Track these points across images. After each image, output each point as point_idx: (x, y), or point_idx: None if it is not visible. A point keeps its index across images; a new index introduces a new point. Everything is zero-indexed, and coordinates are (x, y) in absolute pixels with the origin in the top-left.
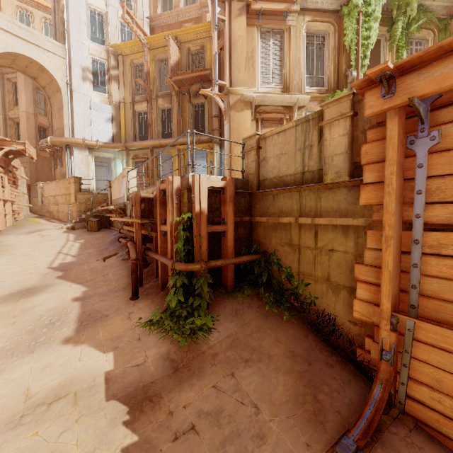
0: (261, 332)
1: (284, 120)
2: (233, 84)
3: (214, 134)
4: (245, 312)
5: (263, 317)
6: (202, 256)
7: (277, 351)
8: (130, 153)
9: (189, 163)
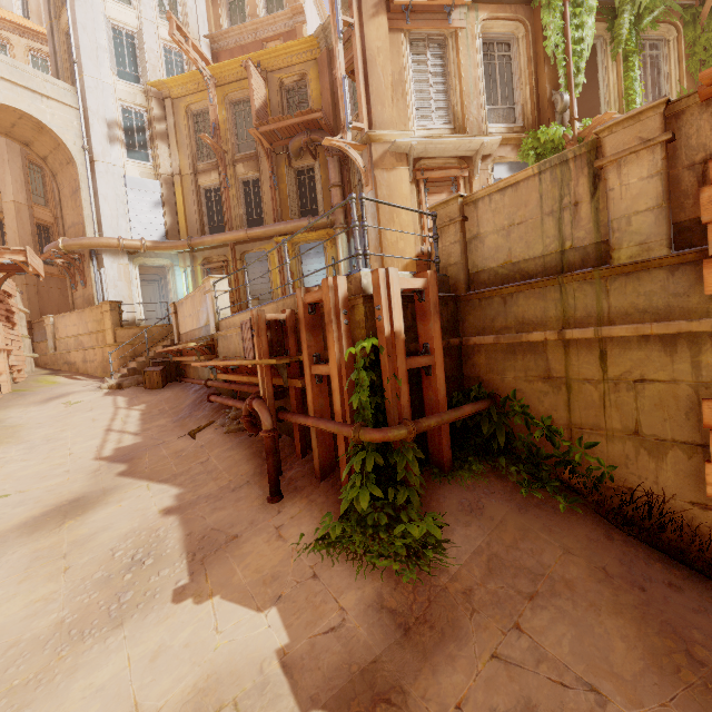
0: (531, 538)
1: (460, 180)
2: (376, 127)
3: (335, 214)
4: (489, 504)
5: (522, 510)
6: (403, 413)
7: (576, 571)
8: (197, 256)
9: (359, 252)
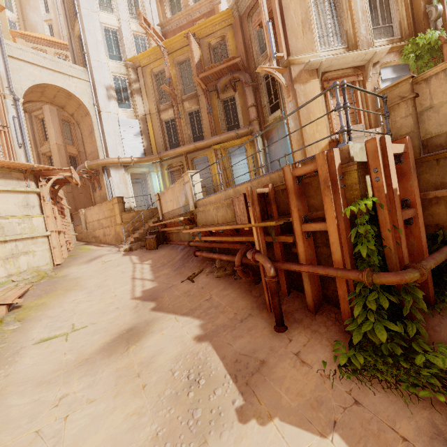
0: None
1: (356, 83)
2: (292, 54)
3: (253, 125)
4: None
5: None
6: (404, 258)
7: None
8: (164, 164)
9: (345, 129)
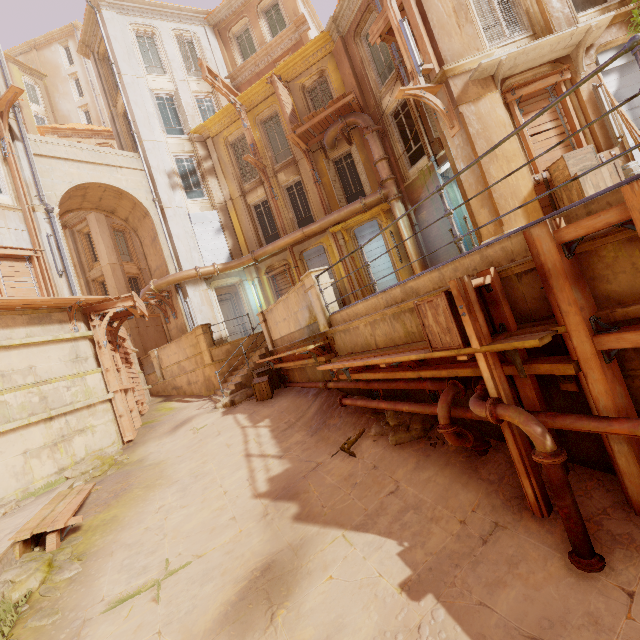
0: None
1: (561, 86)
2: (447, 61)
3: (387, 187)
4: None
5: None
6: None
7: None
8: (260, 267)
9: None
